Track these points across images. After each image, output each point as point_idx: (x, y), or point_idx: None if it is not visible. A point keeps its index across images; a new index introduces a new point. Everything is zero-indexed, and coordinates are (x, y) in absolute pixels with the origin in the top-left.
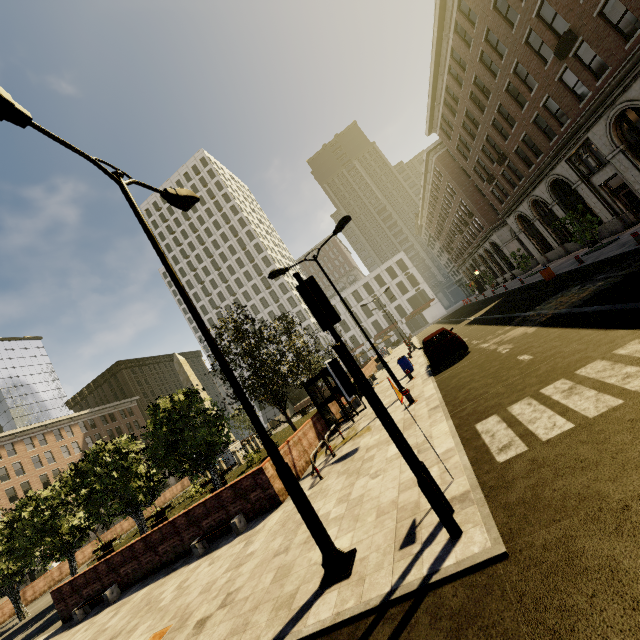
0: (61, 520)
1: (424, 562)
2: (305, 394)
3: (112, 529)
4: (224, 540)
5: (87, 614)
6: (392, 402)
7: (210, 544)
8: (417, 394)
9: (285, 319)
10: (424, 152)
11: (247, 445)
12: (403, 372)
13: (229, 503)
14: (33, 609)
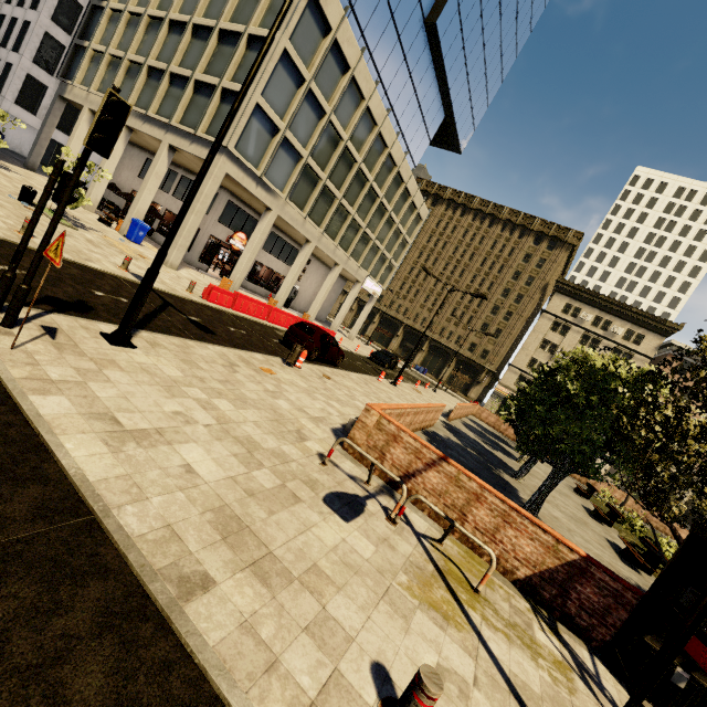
0: None
1: (23, 313)
2: None
3: None
4: None
5: None
6: None
7: None
8: None
9: None
10: None
11: None
12: None
13: None
14: None
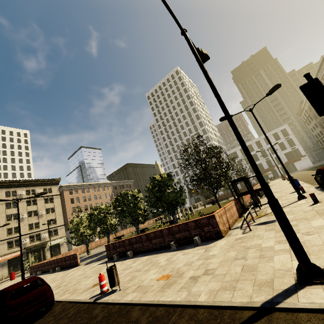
0: (107, 219)
1: None
2: (212, 195)
3: (119, 232)
4: (187, 246)
5: (118, 259)
6: (292, 202)
7: (178, 246)
8: (318, 199)
9: (218, 148)
10: (320, 57)
11: (184, 211)
12: (290, 190)
13: (192, 229)
14: (91, 252)
